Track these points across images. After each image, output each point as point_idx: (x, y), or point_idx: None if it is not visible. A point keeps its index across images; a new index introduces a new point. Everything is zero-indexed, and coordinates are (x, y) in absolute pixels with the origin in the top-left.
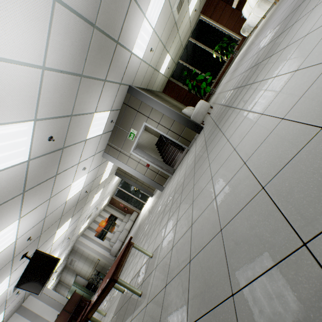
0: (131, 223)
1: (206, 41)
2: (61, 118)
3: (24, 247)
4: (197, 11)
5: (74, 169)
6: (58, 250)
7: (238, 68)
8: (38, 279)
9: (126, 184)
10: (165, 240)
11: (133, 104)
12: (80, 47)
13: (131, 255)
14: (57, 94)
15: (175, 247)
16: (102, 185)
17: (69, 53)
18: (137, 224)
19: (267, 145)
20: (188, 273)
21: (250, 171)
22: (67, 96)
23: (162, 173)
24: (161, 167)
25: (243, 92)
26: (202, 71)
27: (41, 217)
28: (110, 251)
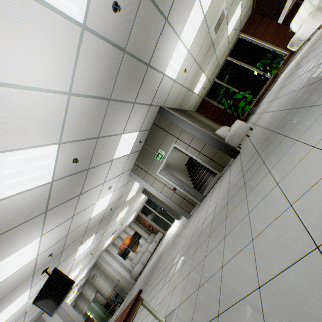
0: (155, 244)
1: (246, 59)
2: (86, 140)
3: (46, 262)
4: (237, 30)
5: (99, 188)
6: (80, 264)
7: (286, 85)
8: (53, 300)
9: (152, 202)
10: (181, 307)
11: (162, 125)
12: (109, 72)
13: (146, 294)
14: (83, 118)
15: None
16: (128, 202)
17: (97, 78)
18: (160, 248)
19: None
20: None
21: None
22: (93, 120)
23: (190, 199)
24: (189, 192)
25: (298, 117)
26: (240, 89)
27: (63, 234)
28: (131, 273)
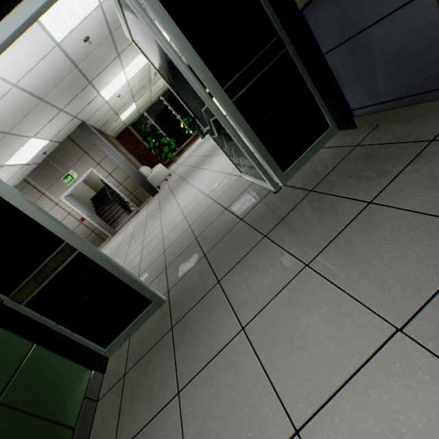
0: None
1: (177, 108)
2: None
3: None
4: None
5: None
6: None
7: (199, 149)
8: None
9: None
10: None
11: (82, 143)
12: (56, 78)
13: None
14: (10, 109)
15: (126, 266)
16: None
17: (44, 80)
18: None
19: (193, 202)
20: (139, 265)
21: (183, 213)
22: (17, 114)
23: (100, 232)
24: (101, 225)
25: (194, 172)
26: (167, 134)
27: None
28: None
